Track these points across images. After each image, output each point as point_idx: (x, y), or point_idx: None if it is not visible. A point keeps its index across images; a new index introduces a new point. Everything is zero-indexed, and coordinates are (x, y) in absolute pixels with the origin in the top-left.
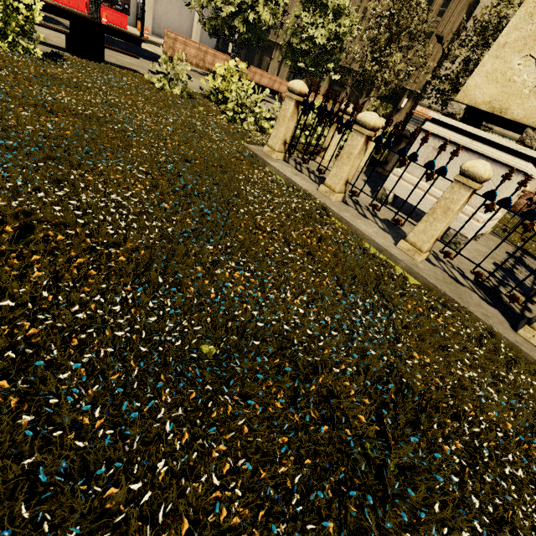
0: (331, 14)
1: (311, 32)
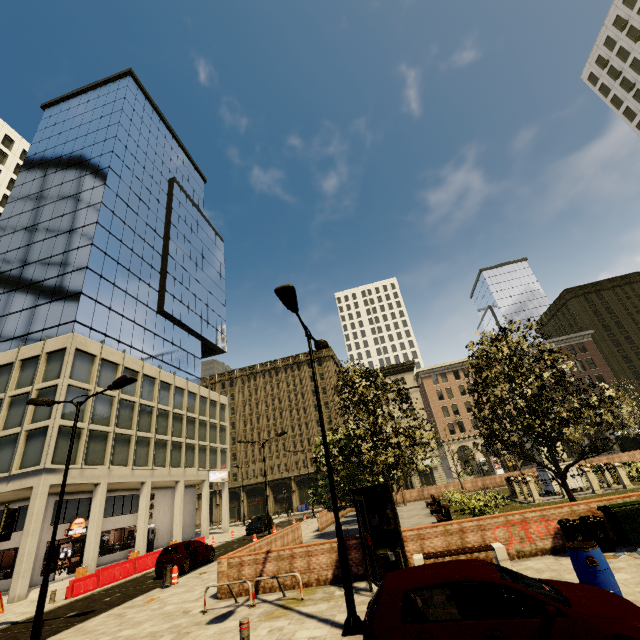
0: None
1: None
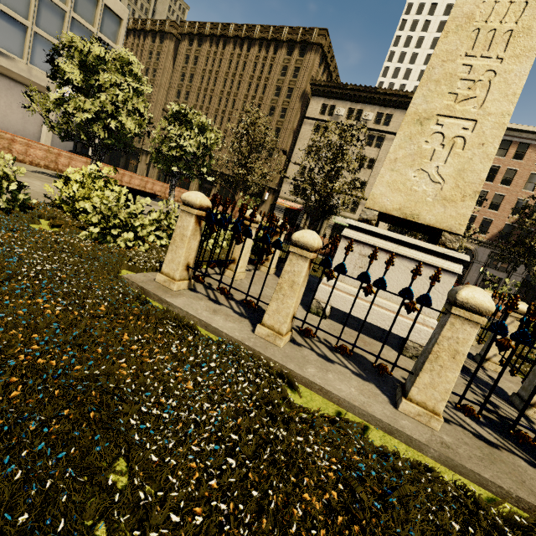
0: (196, 129)
1: (180, 141)
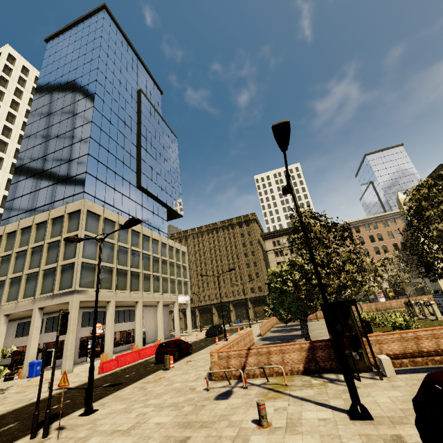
0: None
1: None
